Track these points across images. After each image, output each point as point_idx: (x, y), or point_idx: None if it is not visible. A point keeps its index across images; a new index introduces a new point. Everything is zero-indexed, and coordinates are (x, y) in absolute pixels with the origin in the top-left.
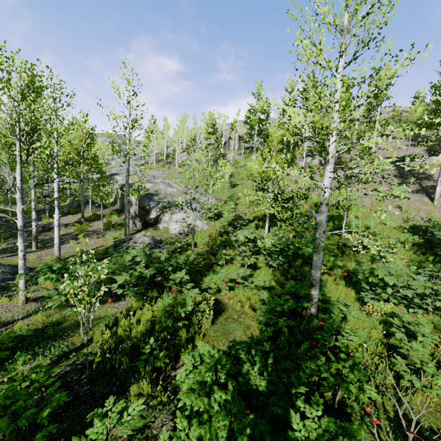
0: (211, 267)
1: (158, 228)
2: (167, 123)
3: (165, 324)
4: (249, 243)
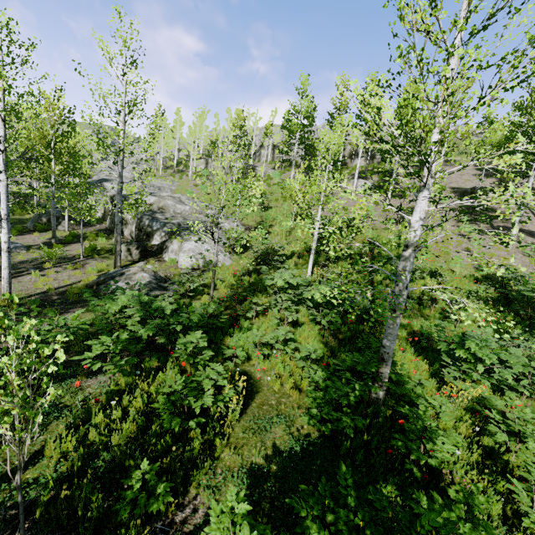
0: (235, 320)
1: (163, 259)
2: (180, 118)
3: (169, 424)
4: (289, 290)
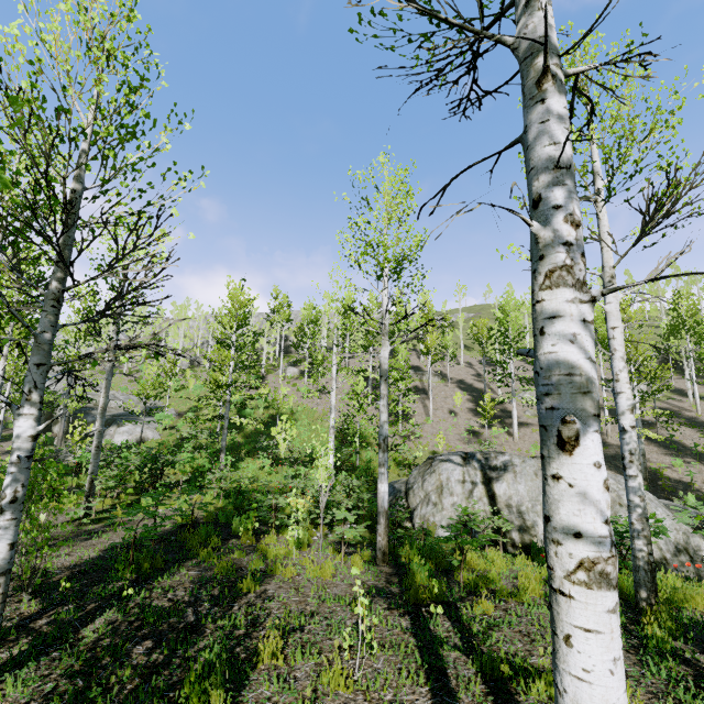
0: None
1: None
2: None
3: None
4: (193, 440)
